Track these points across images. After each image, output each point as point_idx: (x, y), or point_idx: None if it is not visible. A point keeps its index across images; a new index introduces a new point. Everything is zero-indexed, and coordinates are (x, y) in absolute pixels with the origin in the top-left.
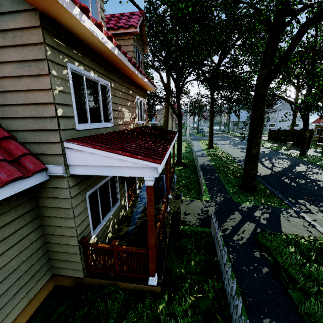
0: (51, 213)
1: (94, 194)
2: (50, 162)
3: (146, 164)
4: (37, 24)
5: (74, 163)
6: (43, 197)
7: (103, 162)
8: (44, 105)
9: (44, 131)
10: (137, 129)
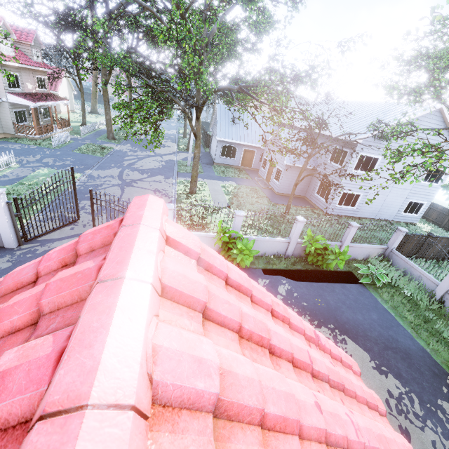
0: (3, 112)
1: (16, 112)
2: (2, 97)
3: (30, 102)
4: None
5: (10, 99)
6: (0, 107)
7: (18, 100)
8: (0, 83)
9: (0, 89)
10: (36, 94)
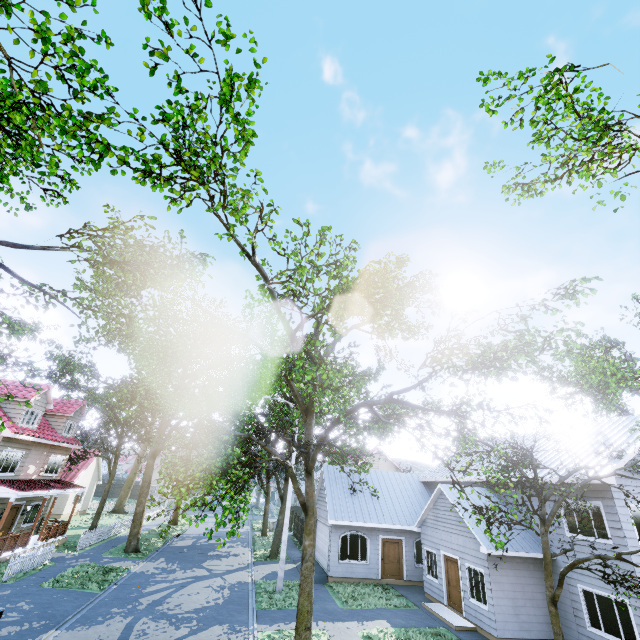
0: None
1: None
2: None
3: (14, 491)
4: (1, 439)
5: None
6: None
7: None
8: None
9: None
10: (35, 480)
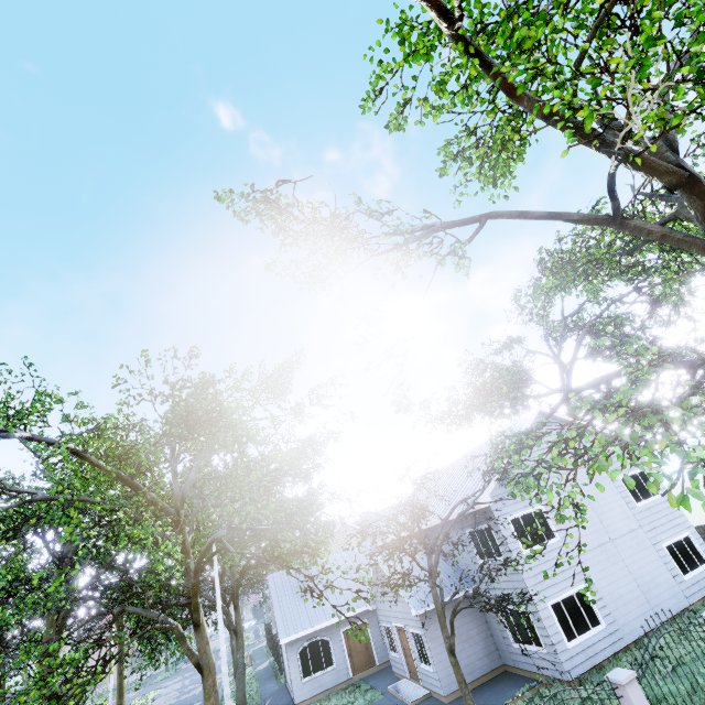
0: None
1: None
2: None
3: None
4: None
5: None
6: None
7: None
8: None
9: None
10: None
